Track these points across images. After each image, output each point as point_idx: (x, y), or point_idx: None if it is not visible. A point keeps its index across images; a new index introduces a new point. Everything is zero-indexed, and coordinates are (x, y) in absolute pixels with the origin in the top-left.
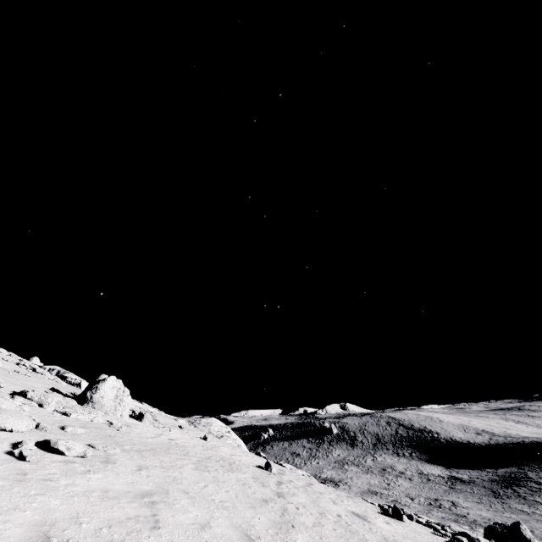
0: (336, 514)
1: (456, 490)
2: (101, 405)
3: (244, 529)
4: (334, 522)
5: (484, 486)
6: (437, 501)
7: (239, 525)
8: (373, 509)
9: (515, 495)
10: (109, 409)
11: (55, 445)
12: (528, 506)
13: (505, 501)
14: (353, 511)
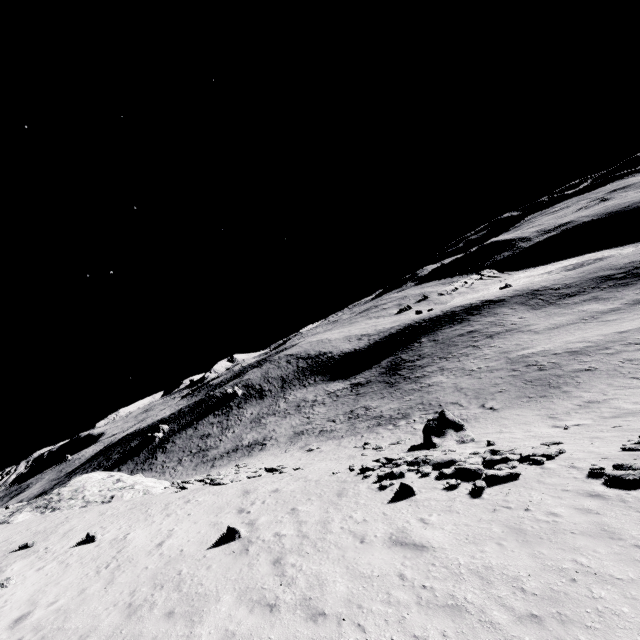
0: (396, 576)
1: (362, 395)
2: None
3: None
4: (421, 610)
5: (379, 381)
6: (353, 413)
7: None
8: (378, 499)
9: (403, 379)
10: None
11: None
12: (414, 383)
13: (399, 387)
14: (386, 534)
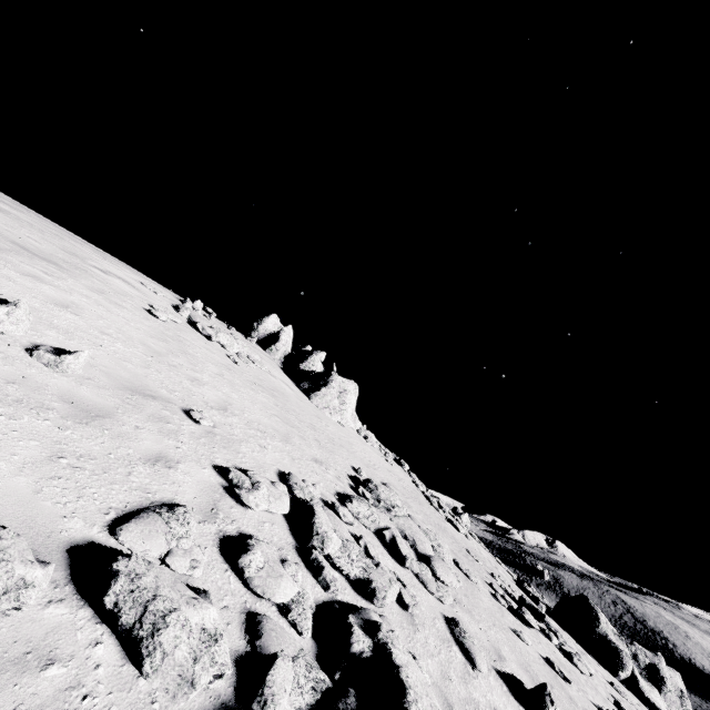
0: None
1: None
2: None
3: None
4: None
5: (696, 709)
6: None
7: None
8: None
9: None
10: None
11: None
12: None
13: None
14: None
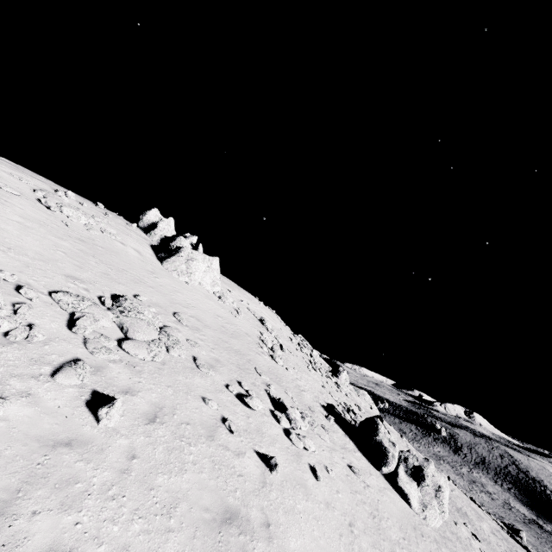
0: None
1: (527, 525)
2: (340, 380)
3: (403, 449)
4: None
5: None
6: (501, 517)
7: (402, 447)
8: None
9: None
10: (342, 382)
11: (360, 407)
12: None
13: None
14: None
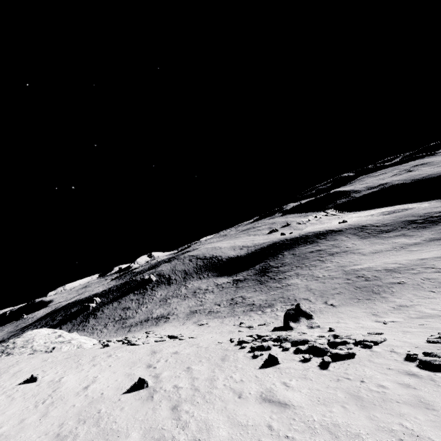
0: (266, 426)
1: (240, 288)
2: None
3: None
4: None
5: (253, 279)
6: (233, 300)
7: None
8: (252, 365)
9: (270, 279)
10: None
11: None
12: (278, 283)
13: (267, 285)
14: (258, 393)
